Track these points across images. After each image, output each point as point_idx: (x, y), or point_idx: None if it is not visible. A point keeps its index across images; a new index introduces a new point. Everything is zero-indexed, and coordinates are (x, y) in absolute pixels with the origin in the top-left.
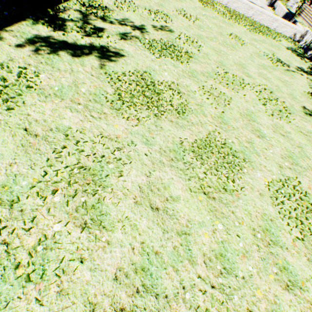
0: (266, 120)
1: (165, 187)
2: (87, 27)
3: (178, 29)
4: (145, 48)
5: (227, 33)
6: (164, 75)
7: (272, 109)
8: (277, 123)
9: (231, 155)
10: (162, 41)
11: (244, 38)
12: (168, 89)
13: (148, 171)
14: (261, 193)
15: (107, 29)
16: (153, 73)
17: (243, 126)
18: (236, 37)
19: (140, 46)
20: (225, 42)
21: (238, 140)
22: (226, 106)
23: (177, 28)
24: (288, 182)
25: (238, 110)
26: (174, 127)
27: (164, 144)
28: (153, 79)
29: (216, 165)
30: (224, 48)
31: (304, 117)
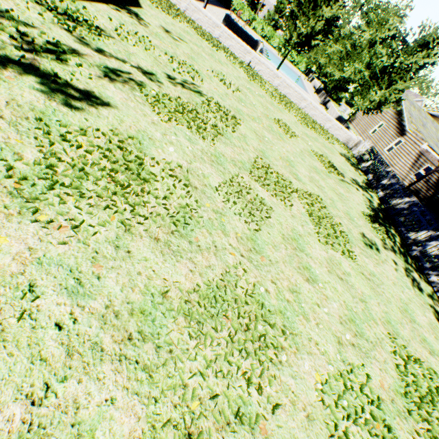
0: (319, 250)
1: (80, 438)
2: (41, 37)
3: (210, 93)
4: (146, 102)
5: (275, 118)
6: (168, 150)
7: (327, 233)
8: (332, 257)
9: (262, 320)
10: (180, 100)
11: (295, 129)
12: (167, 175)
13: (45, 383)
14: (310, 414)
15: (84, 55)
16: (148, 143)
17: (285, 259)
18: (285, 126)
19: (139, 96)
20: (272, 127)
21: (276, 286)
22: (263, 220)
23: (209, 92)
24: (352, 376)
25: (280, 229)
26: (160, 252)
27: (123, 293)
28: (144, 153)
29: (231, 347)
30: (269, 134)
31: (364, 250)
